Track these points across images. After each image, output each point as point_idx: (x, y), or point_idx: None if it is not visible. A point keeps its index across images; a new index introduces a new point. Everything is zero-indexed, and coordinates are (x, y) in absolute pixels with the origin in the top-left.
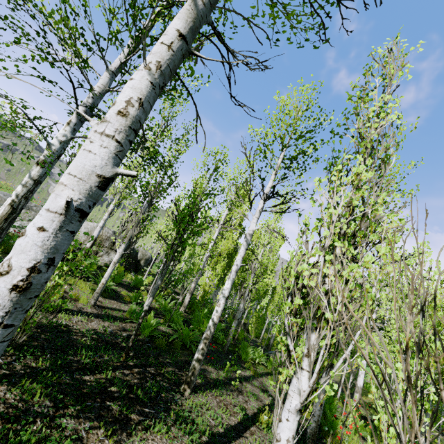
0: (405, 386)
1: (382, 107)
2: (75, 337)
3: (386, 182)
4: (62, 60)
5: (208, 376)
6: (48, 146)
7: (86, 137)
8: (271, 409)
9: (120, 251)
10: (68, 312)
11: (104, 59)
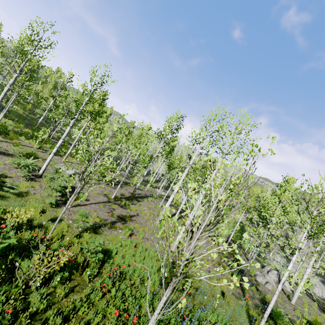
0: None
1: None
2: None
3: None
4: None
5: None
6: None
7: None
8: None
9: None
10: None
11: None
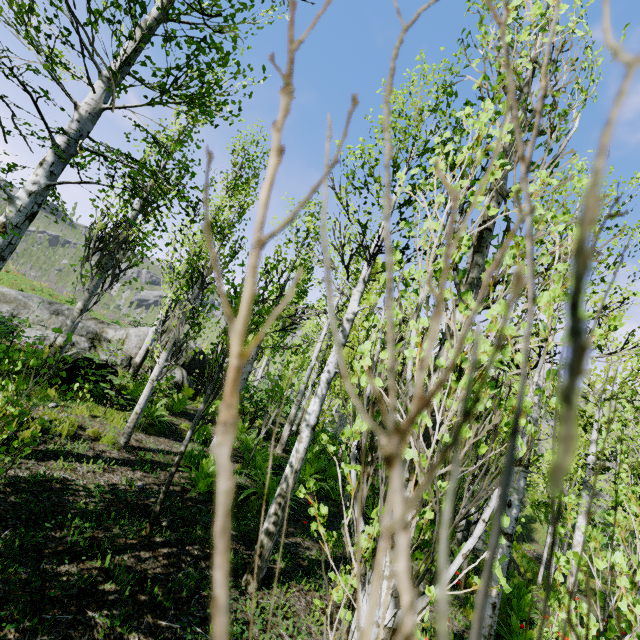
0: (638, 599)
1: (542, 14)
2: (72, 498)
3: None
4: (29, 69)
5: (301, 555)
6: (10, 201)
7: (67, 182)
8: None
9: (160, 362)
10: (75, 458)
11: (93, 59)
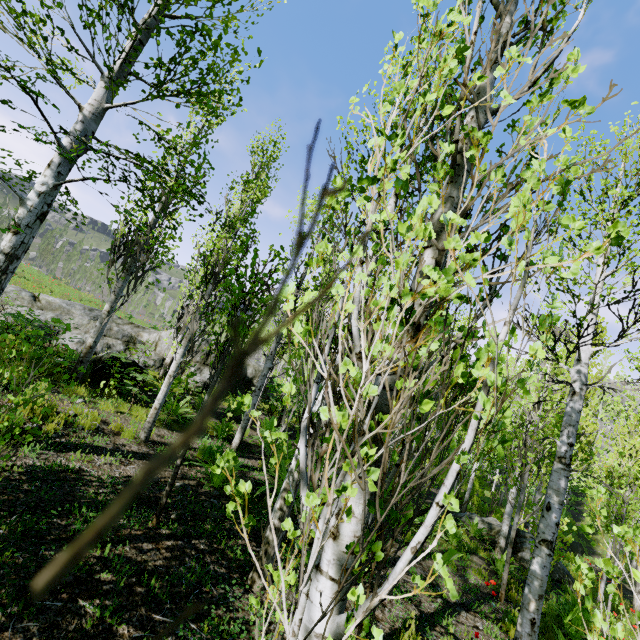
0: None
1: None
2: (85, 488)
3: (638, 174)
4: (38, 77)
5: None
6: (21, 202)
7: (72, 180)
8: (435, 623)
9: (177, 358)
10: (94, 451)
11: (94, 61)
